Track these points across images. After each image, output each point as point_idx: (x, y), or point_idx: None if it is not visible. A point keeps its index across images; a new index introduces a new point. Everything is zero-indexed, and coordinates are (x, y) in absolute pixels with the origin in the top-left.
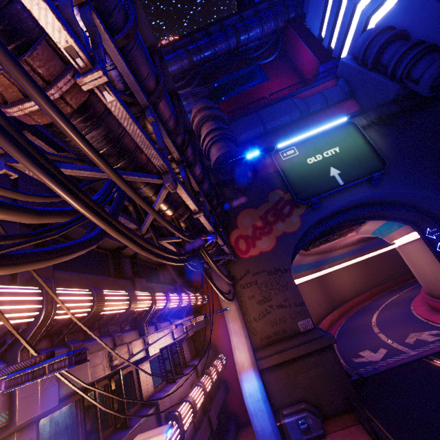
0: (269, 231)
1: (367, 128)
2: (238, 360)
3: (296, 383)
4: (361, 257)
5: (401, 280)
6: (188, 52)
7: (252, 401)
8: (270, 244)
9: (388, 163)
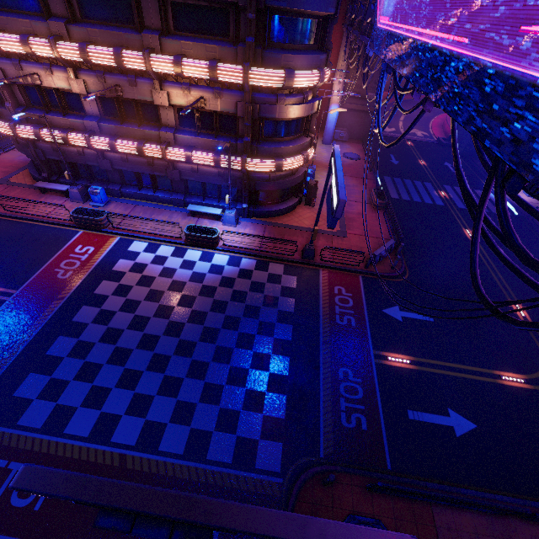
0: None
1: None
2: (334, 98)
3: (347, 121)
4: None
5: None
6: None
7: (331, 117)
8: None
9: None
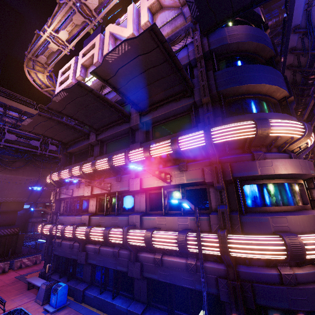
0: None
1: None
2: None
3: None
4: None
5: None
6: (281, 11)
7: None
8: None
9: None
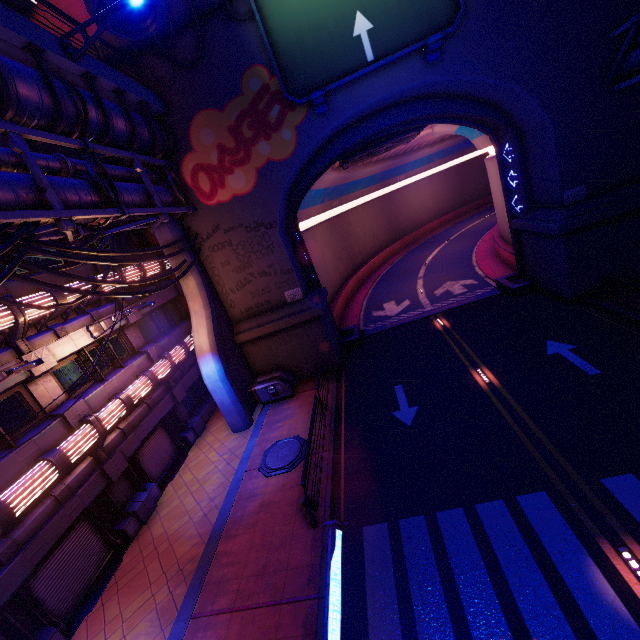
0: (246, 158)
1: None
2: (197, 345)
3: (278, 353)
4: (461, 158)
5: None
6: None
7: (210, 381)
8: (248, 182)
9: (463, 9)
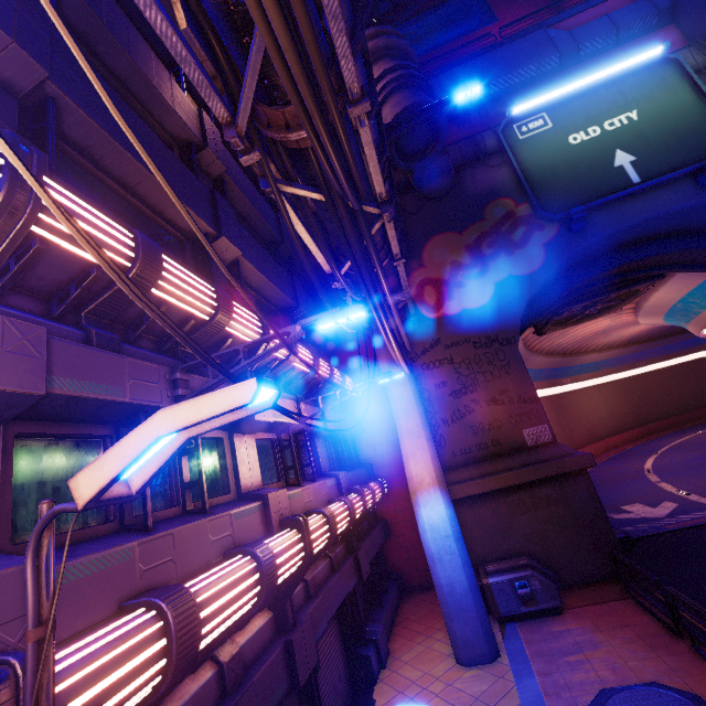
0: (482, 272)
1: (704, 71)
2: (413, 473)
3: (512, 528)
4: (631, 371)
5: (699, 414)
6: None
7: (435, 536)
8: (482, 295)
9: None
